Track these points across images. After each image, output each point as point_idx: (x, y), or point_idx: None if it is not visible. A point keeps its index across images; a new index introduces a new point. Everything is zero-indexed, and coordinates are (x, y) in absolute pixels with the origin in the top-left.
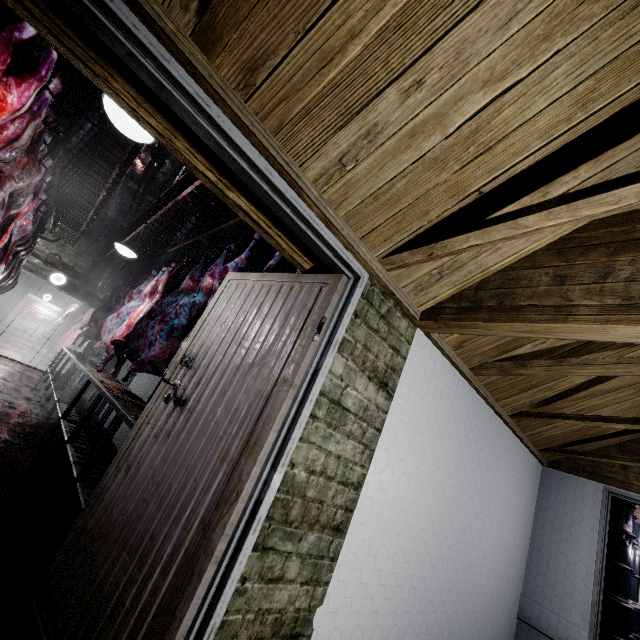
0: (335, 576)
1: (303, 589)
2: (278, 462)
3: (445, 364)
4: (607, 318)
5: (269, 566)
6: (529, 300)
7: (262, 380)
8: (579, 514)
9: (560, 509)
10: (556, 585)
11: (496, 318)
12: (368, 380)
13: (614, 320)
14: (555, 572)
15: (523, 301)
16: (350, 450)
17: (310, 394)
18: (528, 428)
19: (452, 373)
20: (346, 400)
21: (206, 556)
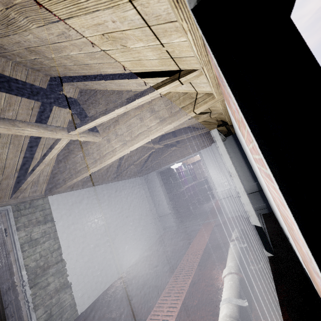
0: (68, 269)
1: (58, 280)
2: (21, 269)
3: (71, 193)
4: (70, 180)
5: (40, 286)
6: (59, 180)
7: (3, 255)
8: (155, 182)
9: (152, 184)
10: (160, 203)
11: (57, 188)
12: (39, 226)
13: (71, 180)
14: (158, 200)
15: (58, 181)
16: (47, 244)
17: (17, 249)
18: (124, 176)
19: (76, 192)
20: (34, 237)
21: (19, 301)
